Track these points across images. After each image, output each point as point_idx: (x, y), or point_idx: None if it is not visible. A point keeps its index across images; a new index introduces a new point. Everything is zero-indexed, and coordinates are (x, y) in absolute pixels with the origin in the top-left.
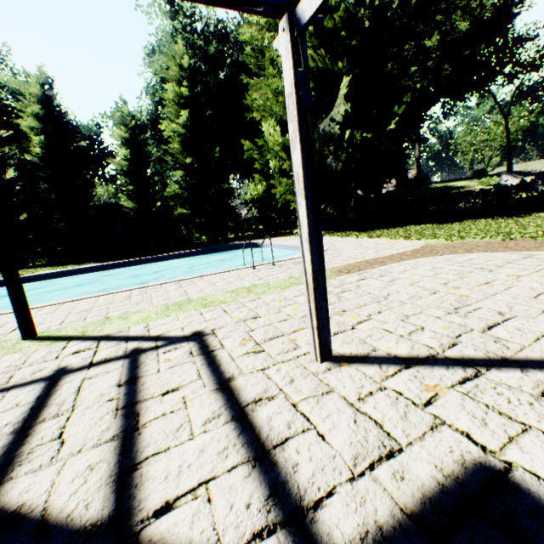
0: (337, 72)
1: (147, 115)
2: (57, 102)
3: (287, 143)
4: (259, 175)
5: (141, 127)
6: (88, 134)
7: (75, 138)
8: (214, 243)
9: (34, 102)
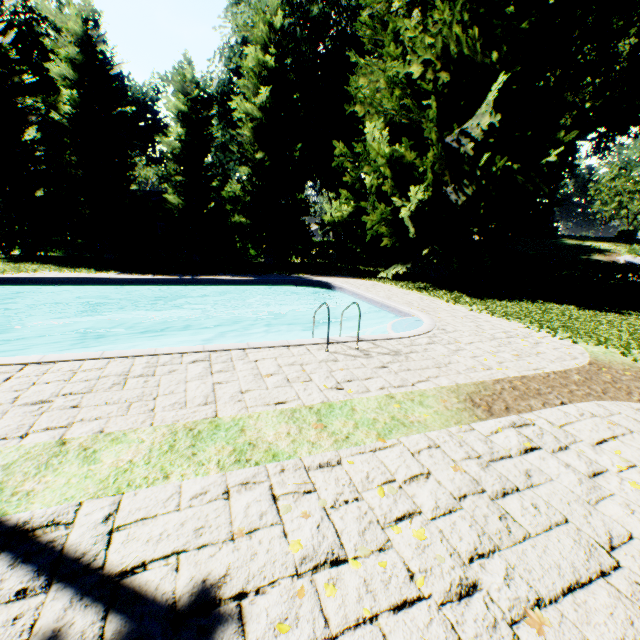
0: (487, 66)
1: (217, 85)
2: (102, 47)
3: (396, 155)
4: (347, 191)
5: (205, 99)
6: (142, 99)
7: (118, 101)
8: (273, 270)
9: (70, 42)
